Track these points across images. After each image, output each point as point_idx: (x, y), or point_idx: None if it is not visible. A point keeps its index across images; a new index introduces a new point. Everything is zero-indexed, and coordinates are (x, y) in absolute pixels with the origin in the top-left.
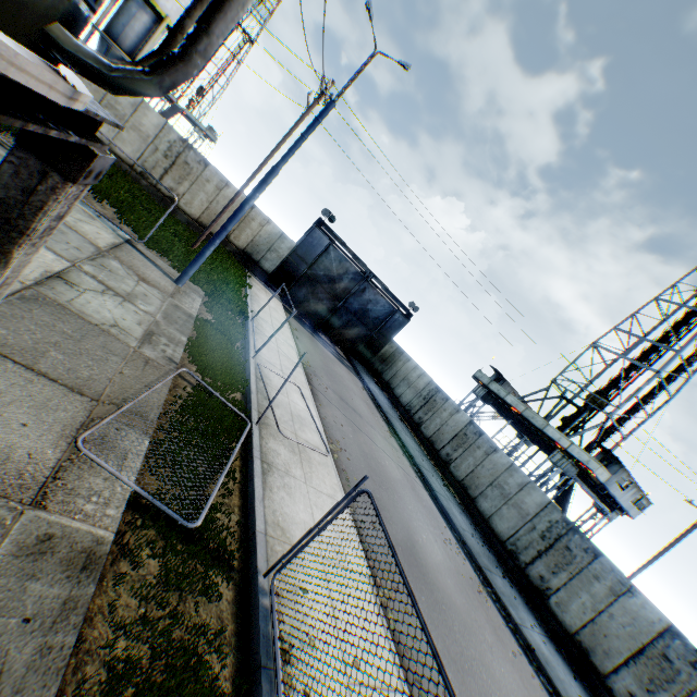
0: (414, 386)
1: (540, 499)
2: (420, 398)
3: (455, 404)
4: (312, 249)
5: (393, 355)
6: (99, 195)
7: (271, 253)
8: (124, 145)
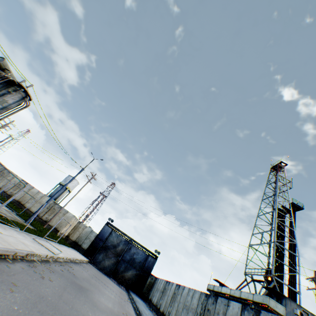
0: (159, 289)
1: (198, 294)
2: (161, 292)
3: (172, 282)
4: (104, 234)
5: (153, 282)
6: (14, 210)
7: (87, 239)
8: (34, 207)
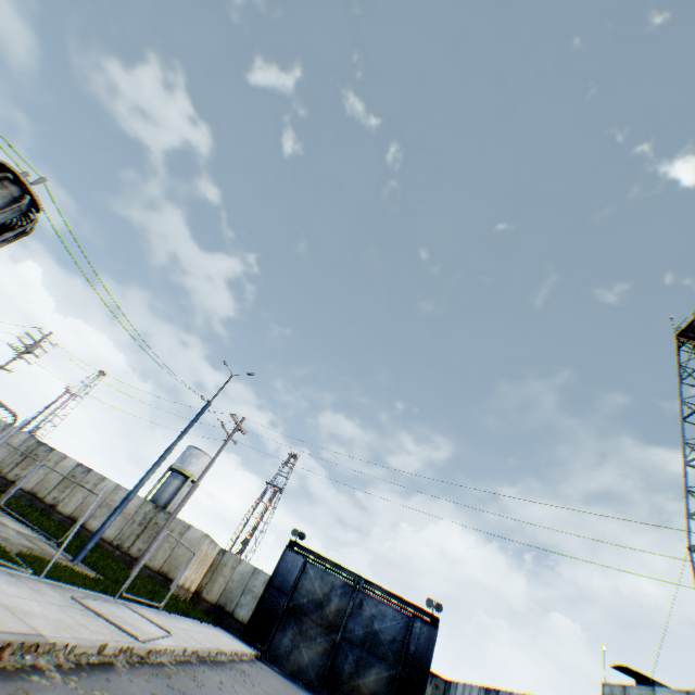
0: None
1: None
2: None
3: (505, 690)
4: (288, 574)
5: None
6: (53, 535)
7: (246, 594)
8: (110, 528)
